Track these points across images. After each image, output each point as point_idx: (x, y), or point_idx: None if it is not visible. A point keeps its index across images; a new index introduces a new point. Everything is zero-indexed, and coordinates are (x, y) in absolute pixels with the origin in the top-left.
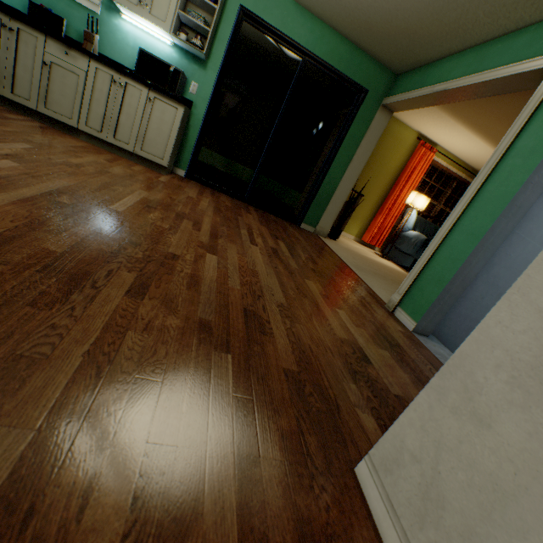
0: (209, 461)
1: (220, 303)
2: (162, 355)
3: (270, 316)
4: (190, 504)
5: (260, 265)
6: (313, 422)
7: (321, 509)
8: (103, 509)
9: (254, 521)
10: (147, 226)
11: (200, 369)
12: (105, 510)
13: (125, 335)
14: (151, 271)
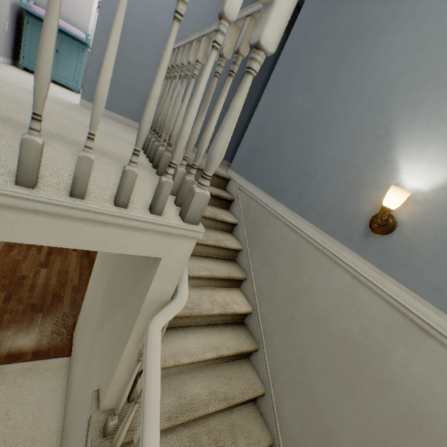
0: (29, 339)
1: (43, 294)
2: (17, 319)
3: (66, 293)
4: (23, 346)
5: (72, 266)
6: (66, 325)
7: (58, 343)
8: (3, 349)
9: (39, 347)
10: (10, 263)
11: (30, 320)
12: (4, 349)
13: (4, 316)
14: (13, 288)
